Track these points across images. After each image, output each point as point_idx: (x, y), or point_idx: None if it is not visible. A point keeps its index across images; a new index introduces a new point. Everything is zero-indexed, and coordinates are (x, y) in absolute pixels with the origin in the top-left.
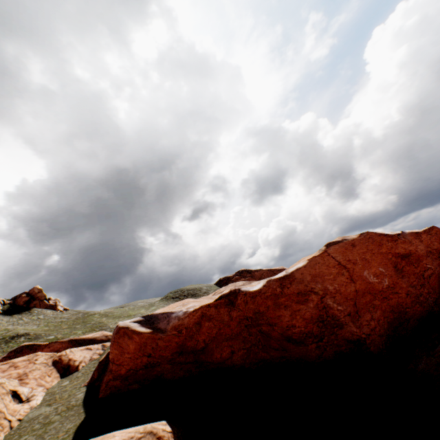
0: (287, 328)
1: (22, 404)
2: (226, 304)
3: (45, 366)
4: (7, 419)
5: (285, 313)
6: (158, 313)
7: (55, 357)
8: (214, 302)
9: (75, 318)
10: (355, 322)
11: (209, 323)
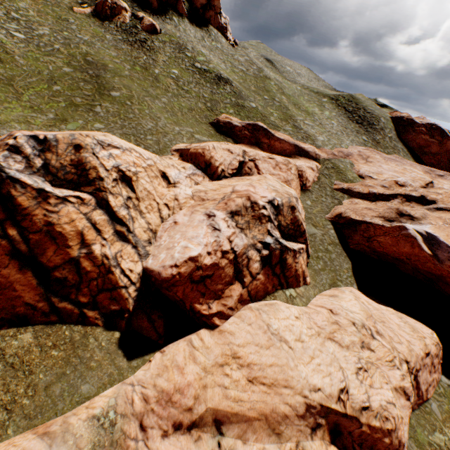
0: None
1: None
2: None
3: (295, 178)
4: None
5: None
6: (442, 241)
7: (297, 169)
8: None
9: (254, 75)
10: None
11: None
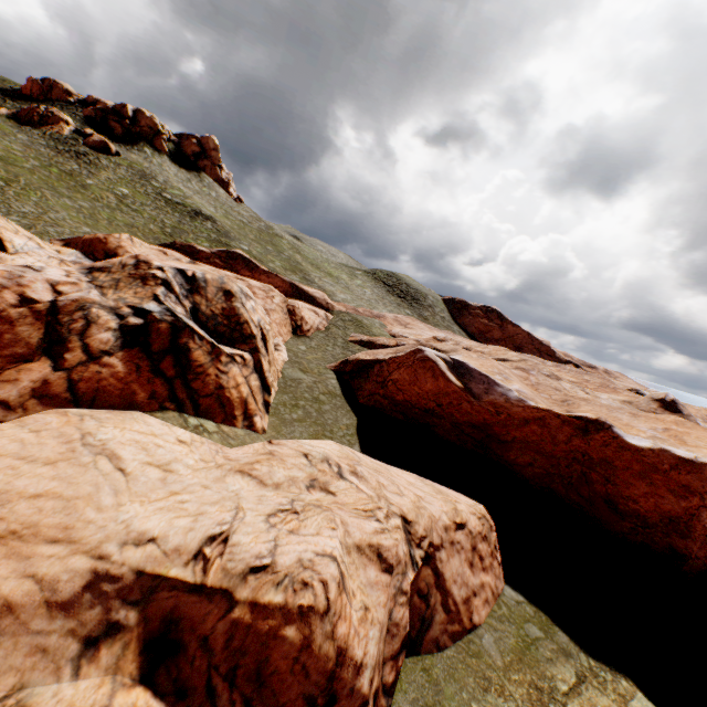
0: (624, 497)
1: (278, 354)
2: (576, 428)
3: (282, 311)
4: (276, 367)
5: (642, 487)
6: (474, 368)
7: (287, 304)
8: (567, 417)
9: (259, 229)
10: (701, 544)
11: (537, 428)
